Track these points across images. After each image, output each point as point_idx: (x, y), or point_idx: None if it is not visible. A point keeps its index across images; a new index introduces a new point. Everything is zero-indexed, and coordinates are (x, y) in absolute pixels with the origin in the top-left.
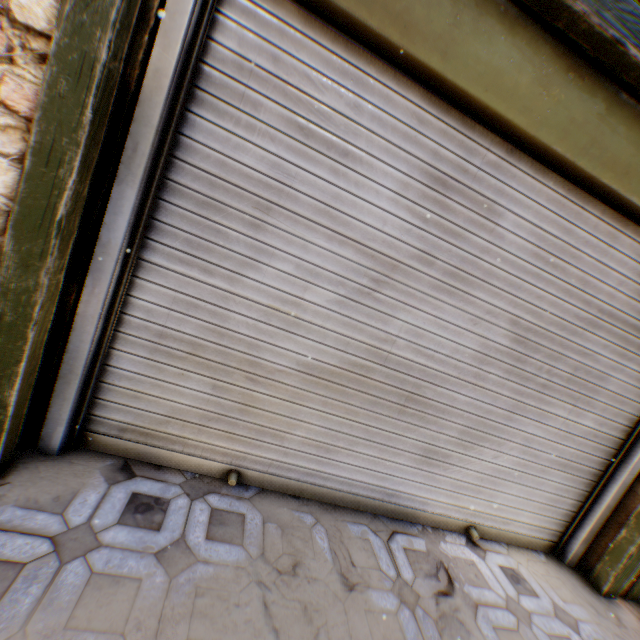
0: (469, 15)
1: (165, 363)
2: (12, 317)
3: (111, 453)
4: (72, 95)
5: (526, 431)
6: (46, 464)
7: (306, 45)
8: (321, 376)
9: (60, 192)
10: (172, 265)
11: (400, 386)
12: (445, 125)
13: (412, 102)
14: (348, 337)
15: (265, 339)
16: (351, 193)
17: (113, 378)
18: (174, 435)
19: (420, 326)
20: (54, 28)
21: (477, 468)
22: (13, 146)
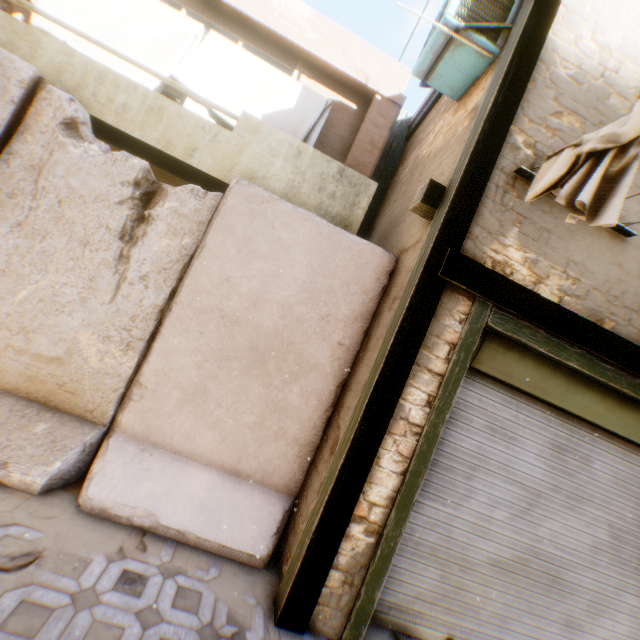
0: (571, 386)
1: (418, 560)
2: (386, 550)
3: (382, 624)
4: (427, 448)
5: (629, 602)
6: (365, 634)
7: (493, 392)
8: (501, 565)
9: (416, 488)
10: (427, 501)
11: (546, 570)
12: (558, 420)
13: (541, 411)
14: (515, 539)
15: (471, 542)
16: (515, 457)
17: (389, 571)
18: (417, 609)
19: (555, 530)
20: (421, 422)
21: (601, 633)
22: (398, 468)
